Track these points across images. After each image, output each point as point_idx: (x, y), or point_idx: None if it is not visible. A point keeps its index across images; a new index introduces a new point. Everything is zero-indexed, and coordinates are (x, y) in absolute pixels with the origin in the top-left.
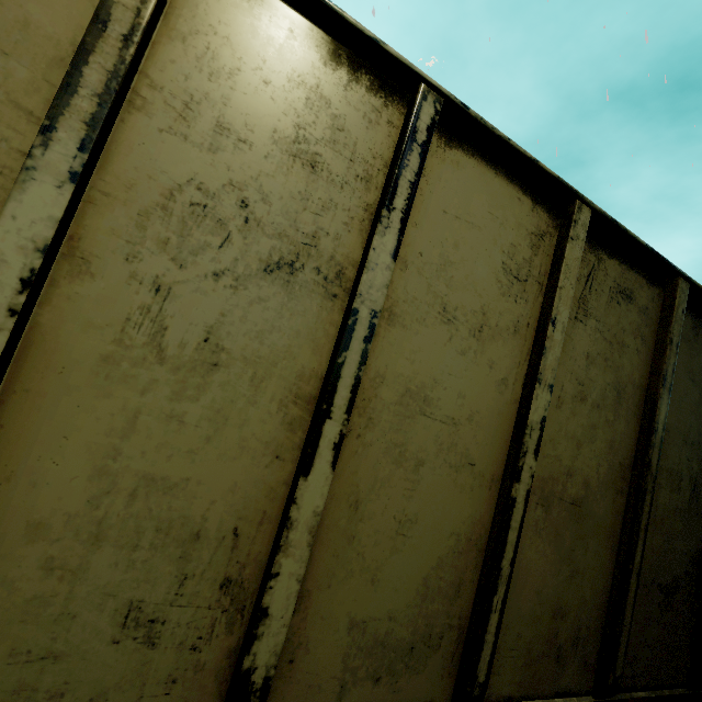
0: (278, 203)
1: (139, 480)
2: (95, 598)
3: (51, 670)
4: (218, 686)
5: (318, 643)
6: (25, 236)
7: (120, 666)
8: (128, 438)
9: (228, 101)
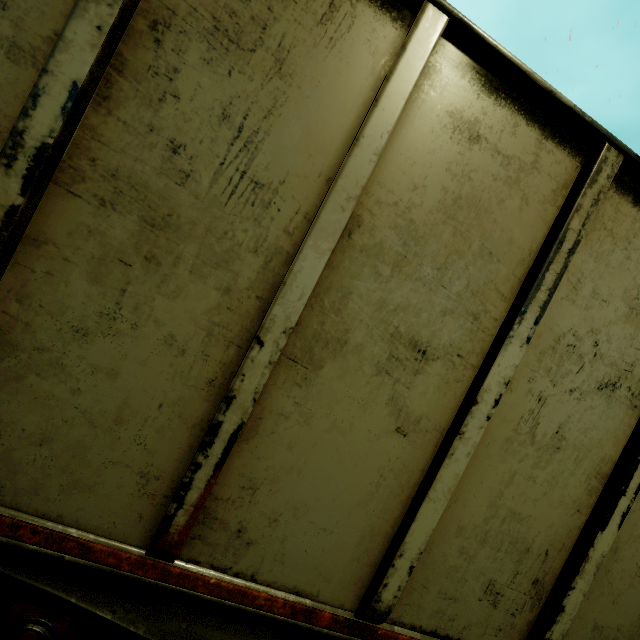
0: (615, 342)
1: (508, 512)
2: (476, 573)
3: (451, 606)
4: (519, 639)
5: (574, 632)
6: (501, 375)
7: (479, 613)
8: (508, 487)
9: (602, 274)
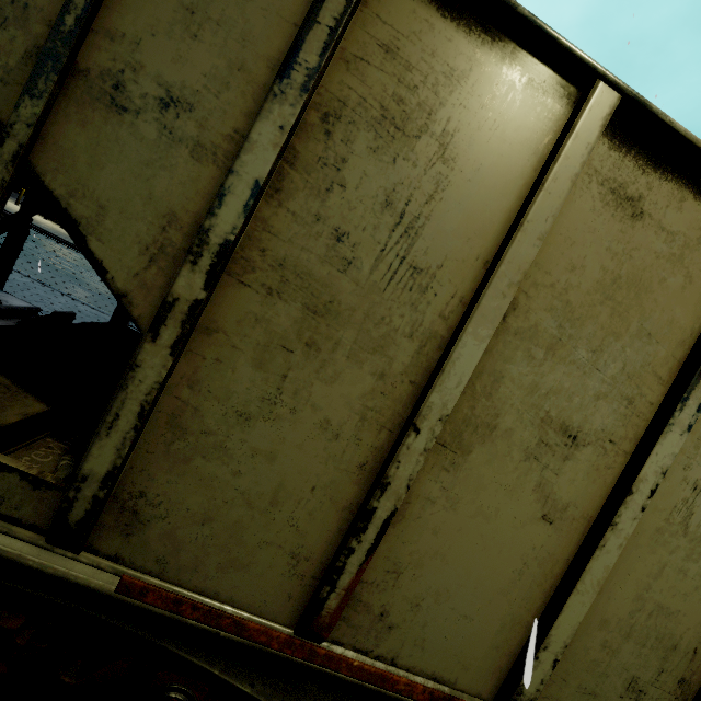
0: None
1: (655, 606)
2: (618, 669)
3: None
4: None
5: None
6: (658, 464)
7: None
8: (656, 579)
9: None
